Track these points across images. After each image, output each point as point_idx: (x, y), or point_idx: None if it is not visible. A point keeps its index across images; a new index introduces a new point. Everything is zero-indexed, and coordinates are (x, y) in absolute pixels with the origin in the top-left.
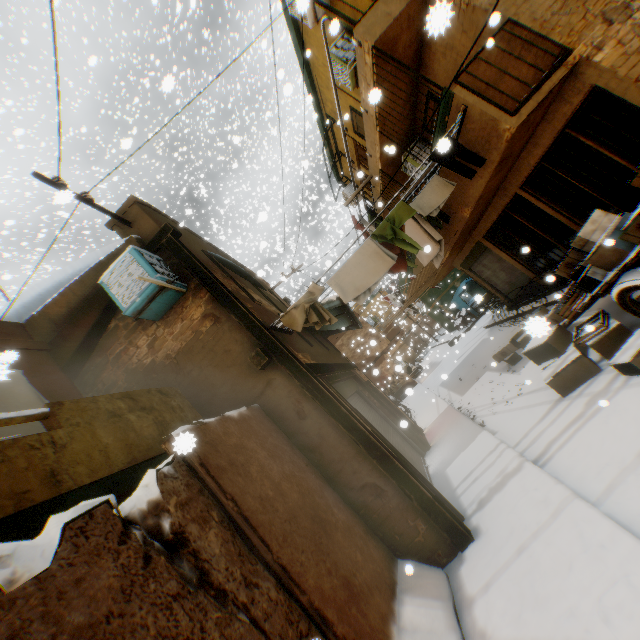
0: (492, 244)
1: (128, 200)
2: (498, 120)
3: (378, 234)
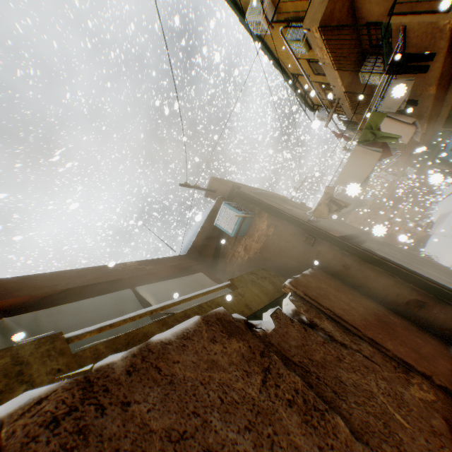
0: None
1: (210, 180)
2: (435, 22)
3: (361, 140)
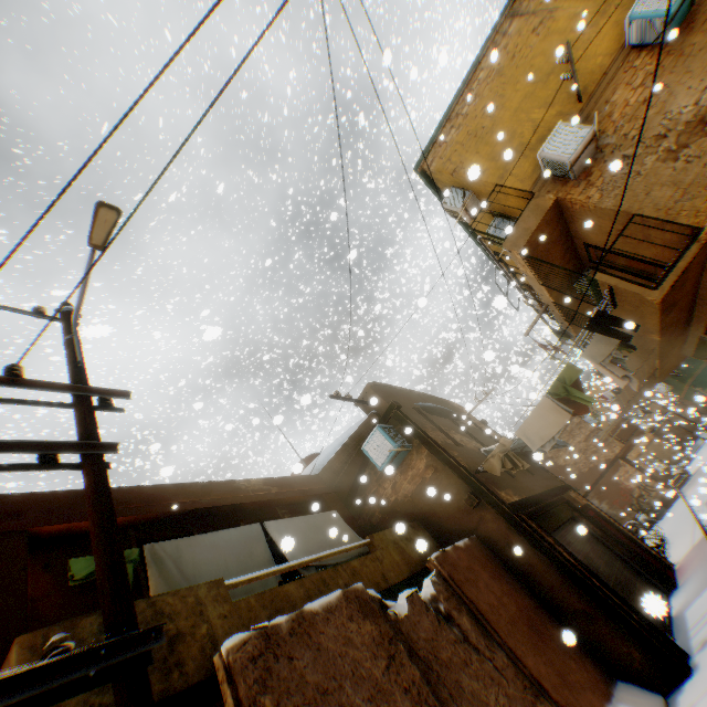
0: None
1: (365, 387)
2: (640, 294)
3: (552, 392)
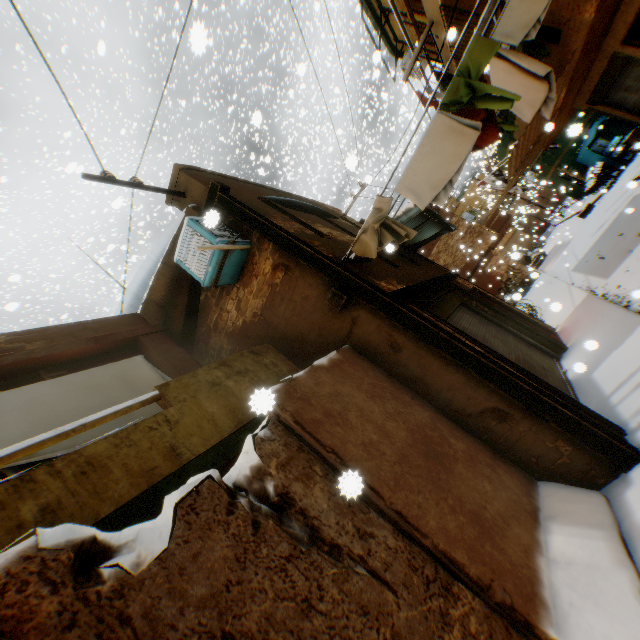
0: (638, 50)
1: (173, 170)
2: None
3: (449, 102)
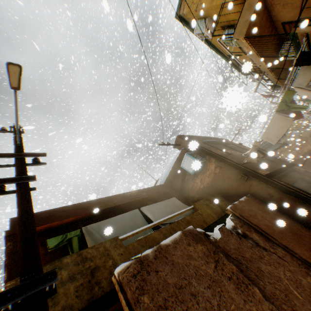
0: None
1: (176, 138)
2: None
3: (278, 110)
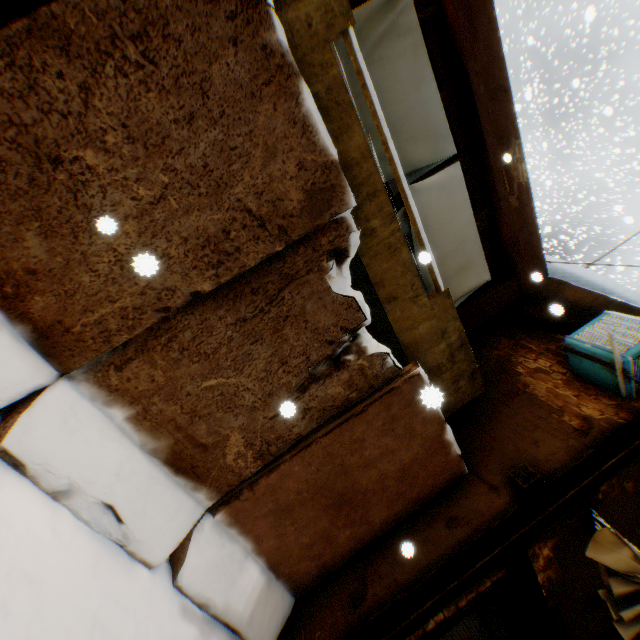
0: None
1: None
2: None
3: None
